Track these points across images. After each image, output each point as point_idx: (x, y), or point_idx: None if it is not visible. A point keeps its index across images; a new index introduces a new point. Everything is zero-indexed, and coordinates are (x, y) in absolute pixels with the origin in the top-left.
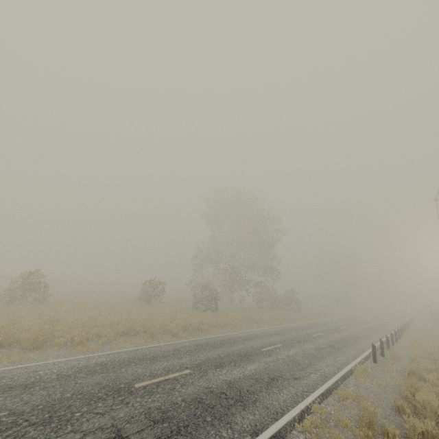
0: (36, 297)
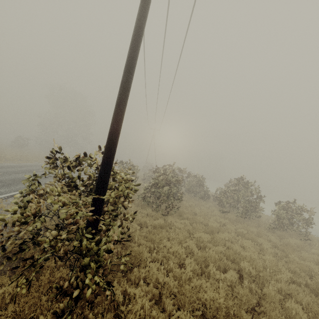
0: None
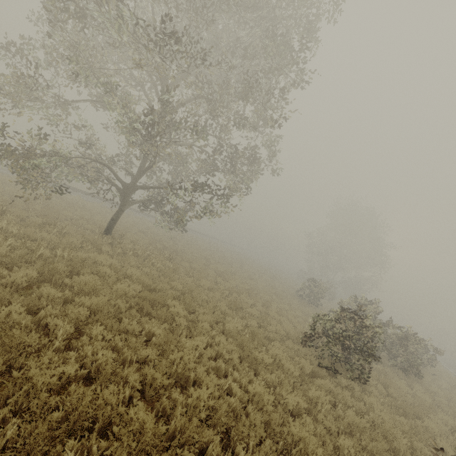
0: (286, 288)
